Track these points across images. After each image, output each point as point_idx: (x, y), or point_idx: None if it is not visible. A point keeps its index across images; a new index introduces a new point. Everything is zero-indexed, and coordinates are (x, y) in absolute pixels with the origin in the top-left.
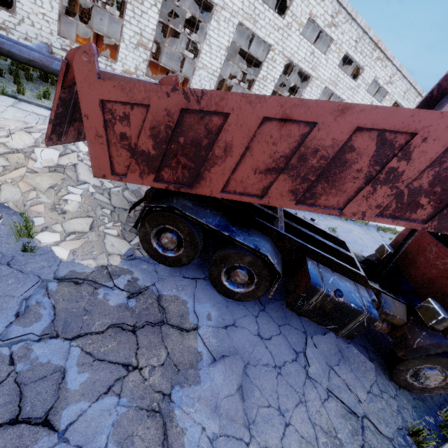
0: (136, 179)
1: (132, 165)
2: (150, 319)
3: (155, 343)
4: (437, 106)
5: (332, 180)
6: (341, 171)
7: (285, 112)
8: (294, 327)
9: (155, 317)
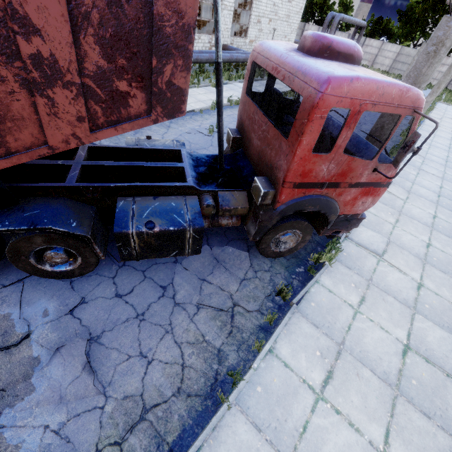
0: None
1: None
2: None
3: None
4: None
5: None
6: None
7: None
8: (162, 263)
9: None
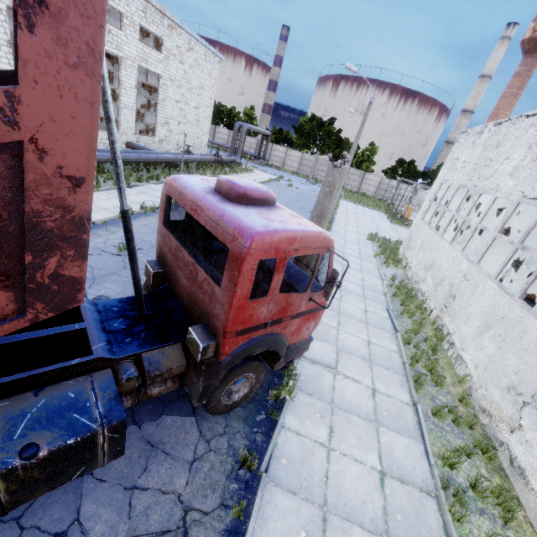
0: None
1: None
2: None
3: None
4: None
5: None
6: None
7: None
8: None
9: None
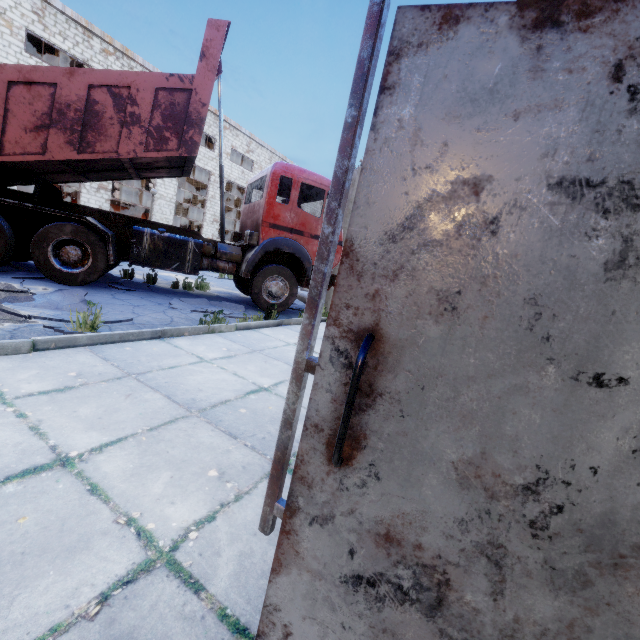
0: None
1: None
2: None
3: None
4: None
5: (97, 129)
6: (99, 121)
7: (25, 76)
8: (161, 298)
9: None
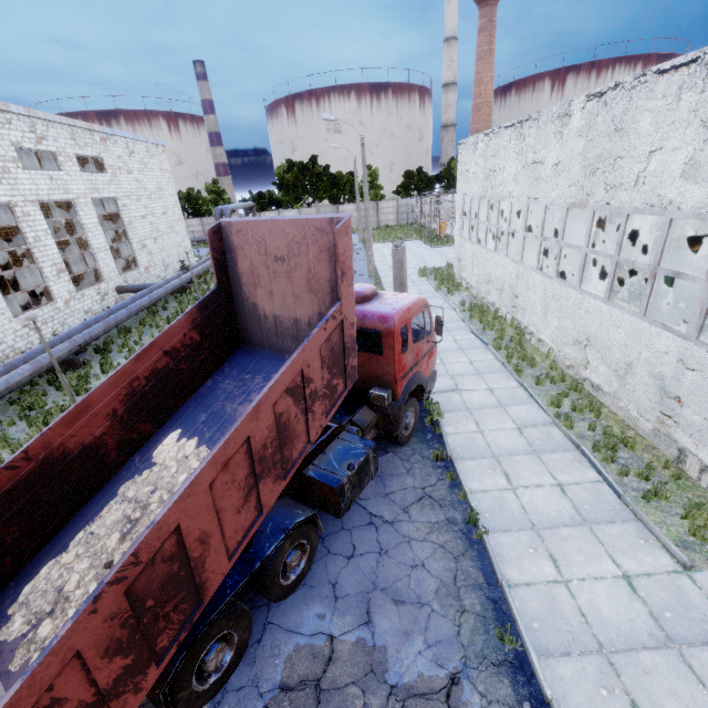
0: (135, 702)
1: (116, 707)
2: (311, 706)
3: (340, 700)
4: (230, 264)
5: (289, 440)
6: (288, 430)
7: (221, 462)
8: (346, 511)
9: (310, 697)
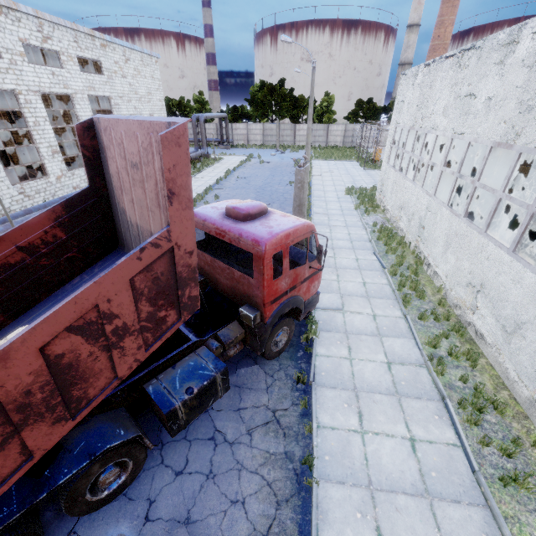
0: None
1: None
2: None
3: None
4: (104, 164)
5: (80, 379)
6: (77, 369)
7: None
8: (196, 419)
9: None
